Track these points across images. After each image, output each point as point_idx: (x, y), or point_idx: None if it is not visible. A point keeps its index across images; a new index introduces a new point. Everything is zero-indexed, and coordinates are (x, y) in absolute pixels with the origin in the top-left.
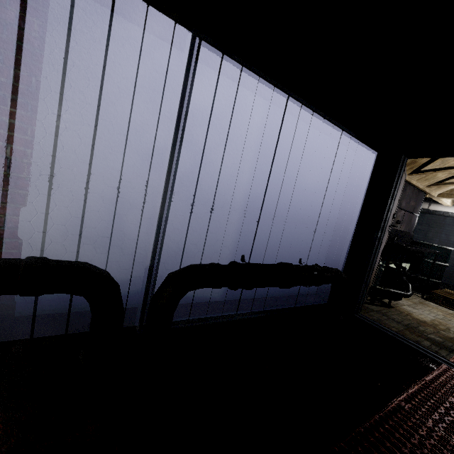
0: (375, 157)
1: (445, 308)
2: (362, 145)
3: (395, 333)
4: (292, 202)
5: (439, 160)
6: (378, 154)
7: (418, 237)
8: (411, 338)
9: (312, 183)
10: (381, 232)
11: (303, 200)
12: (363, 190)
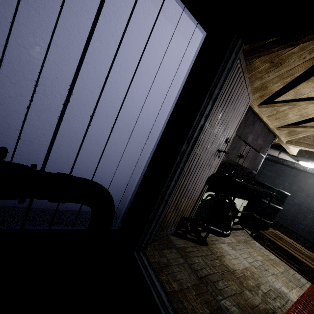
0: (203, 39)
1: (268, 252)
2: (178, 2)
3: (164, 299)
4: (61, 71)
5: (292, 92)
6: (207, 34)
7: (267, 181)
8: (188, 308)
9: (106, 56)
10: (187, 145)
11: (86, 76)
12: (179, 84)
